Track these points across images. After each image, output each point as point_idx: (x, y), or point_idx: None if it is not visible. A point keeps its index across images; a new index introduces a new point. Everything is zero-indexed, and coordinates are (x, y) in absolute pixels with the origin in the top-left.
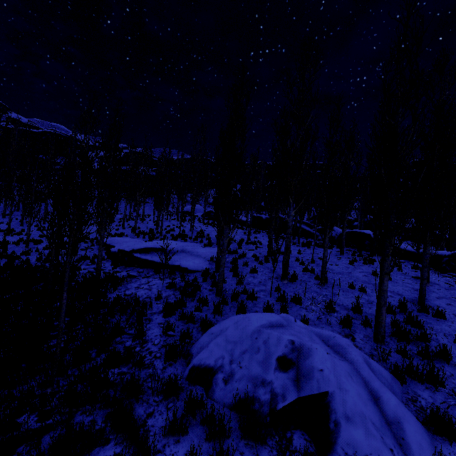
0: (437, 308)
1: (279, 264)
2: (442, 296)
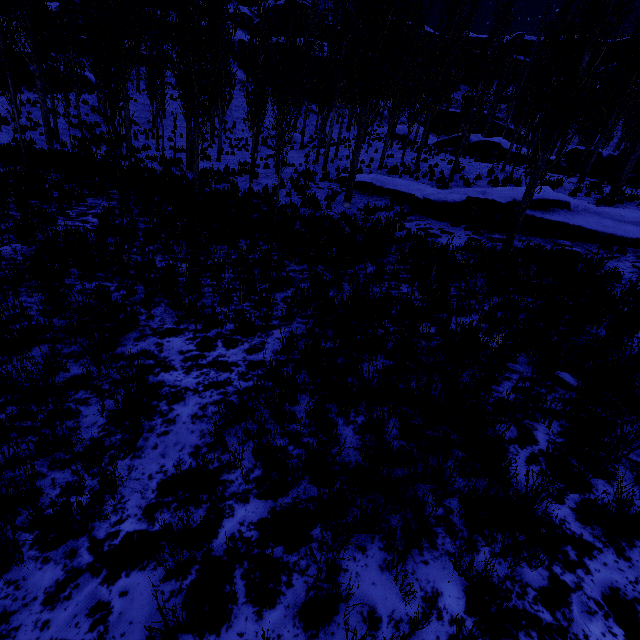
0: None
1: None
2: None
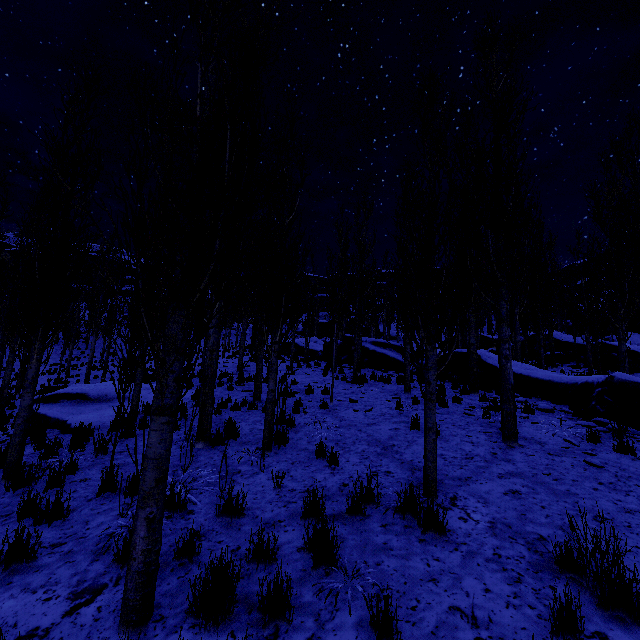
0: (427, 506)
1: (254, 413)
2: (521, 470)
